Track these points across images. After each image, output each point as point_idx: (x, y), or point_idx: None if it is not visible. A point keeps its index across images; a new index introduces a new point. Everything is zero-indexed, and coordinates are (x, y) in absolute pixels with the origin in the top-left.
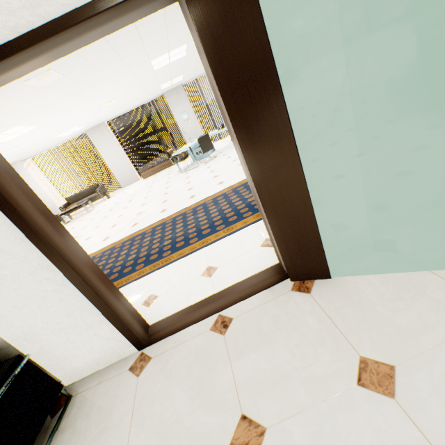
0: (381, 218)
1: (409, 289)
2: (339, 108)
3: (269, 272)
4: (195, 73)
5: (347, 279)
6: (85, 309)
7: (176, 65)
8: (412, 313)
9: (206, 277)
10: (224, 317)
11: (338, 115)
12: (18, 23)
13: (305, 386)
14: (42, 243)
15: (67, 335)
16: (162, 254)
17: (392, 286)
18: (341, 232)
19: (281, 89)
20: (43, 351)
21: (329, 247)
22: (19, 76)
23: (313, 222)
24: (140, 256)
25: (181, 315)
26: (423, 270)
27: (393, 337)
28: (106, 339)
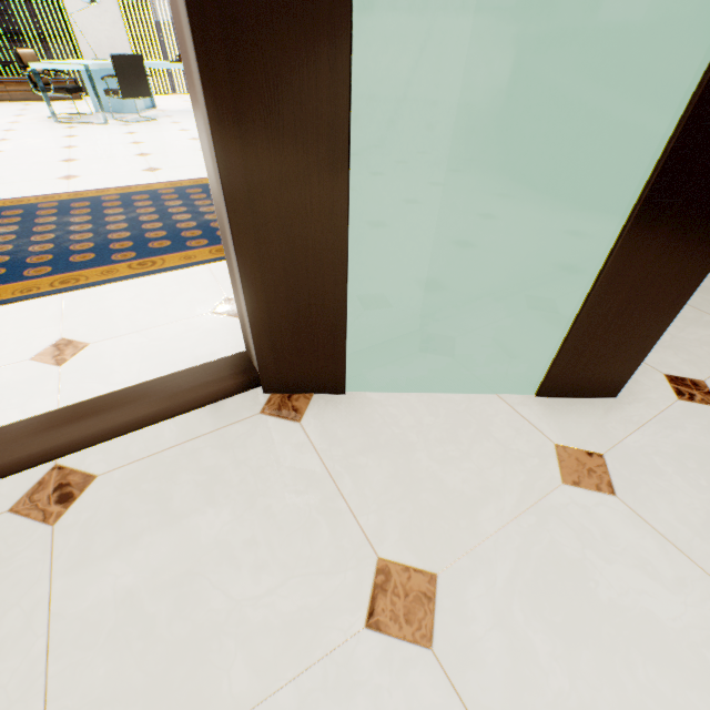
0: (442, 297)
1: (469, 423)
2: (453, 2)
3: (220, 368)
4: None
5: (373, 398)
6: None
7: None
8: (471, 466)
9: (46, 364)
10: (71, 473)
11: (447, 22)
12: None
13: (251, 650)
14: None
15: None
16: None
17: (444, 416)
18: (378, 308)
19: None
20: None
21: (352, 334)
22: None
23: (341, 262)
24: None
25: None
26: (488, 393)
27: (440, 514)
28: None
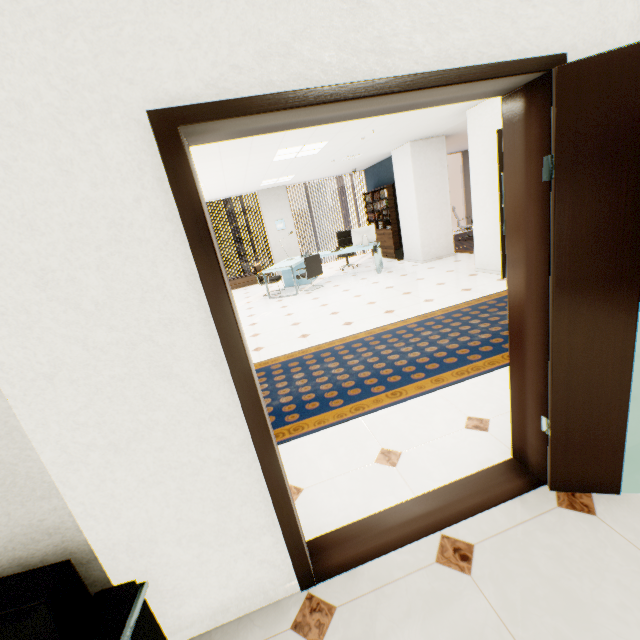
0: None
1: None
2: None
3: (502, 471)
4: (308, 176)
5: None
6: (251, 500)
7: (299, 161)
8: None
9: (386, 465)
10: (455, 540)
11: None
12: (356, 67)
13: None
14: (245, 374)
15: (200, 548)
16: (283, 417)
17: None
18: None
19: None
20: (144, 576)
21: None
22: (289, 129)
23: (623, 405)
24: None
25: (366, 528)
26: None
27: None
28: (258, 563)
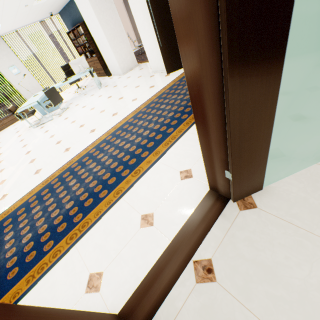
0: None
1: (317, 180)
2: None
3: (208, 200)
4: (14, 24)
5: (273, 186)
6: None
7: None
8: None
9: (147, 227)
10: (201, 261)
11: None
12: None
13: None
14: None
15: None
16: (72, 220)
17: (305, 181)
18: None
19: (292, 8)
20: None
21: None
22: None
23: (266, 151)
24: (40, 232)
25: (151, 281)
26: (312, 164)
27: None
28: None
